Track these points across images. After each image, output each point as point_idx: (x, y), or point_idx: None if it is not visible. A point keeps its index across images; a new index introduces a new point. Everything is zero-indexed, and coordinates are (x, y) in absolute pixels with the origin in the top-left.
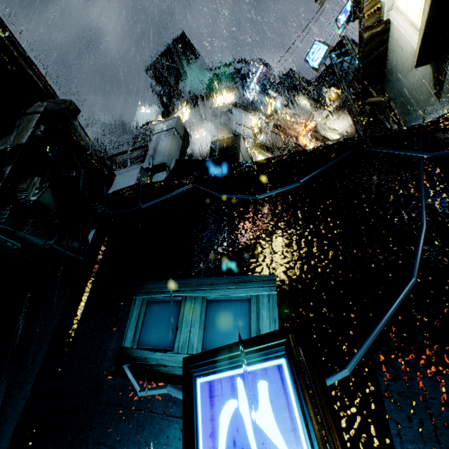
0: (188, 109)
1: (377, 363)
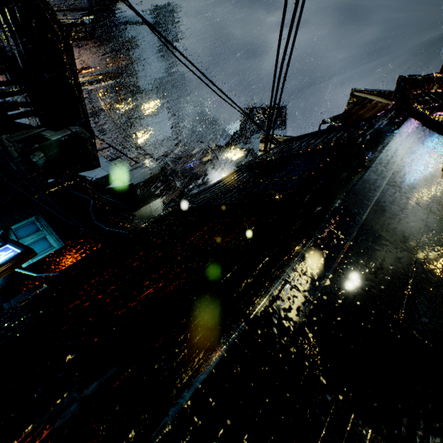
0: (242, 153)
1: (45, 280)
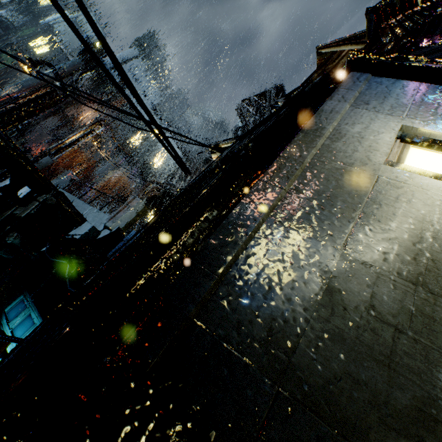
0: None
1: None
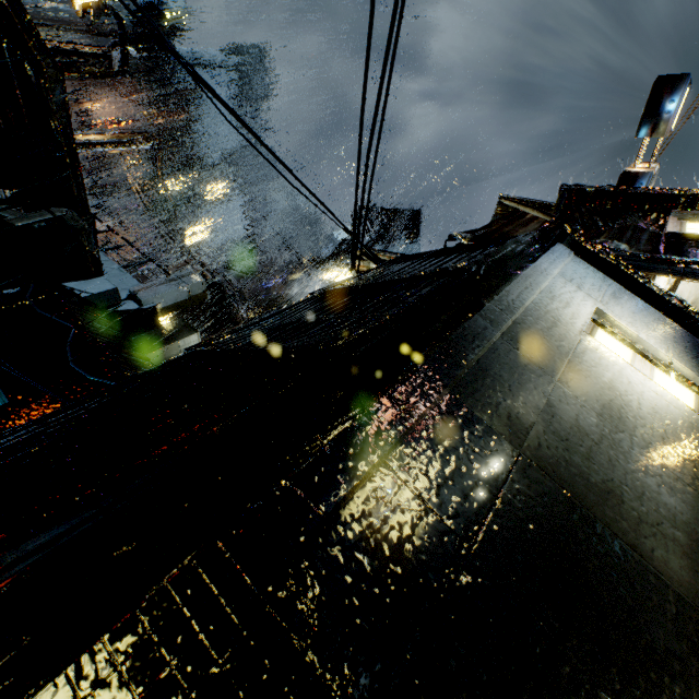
0: (352, 274)
1: None
